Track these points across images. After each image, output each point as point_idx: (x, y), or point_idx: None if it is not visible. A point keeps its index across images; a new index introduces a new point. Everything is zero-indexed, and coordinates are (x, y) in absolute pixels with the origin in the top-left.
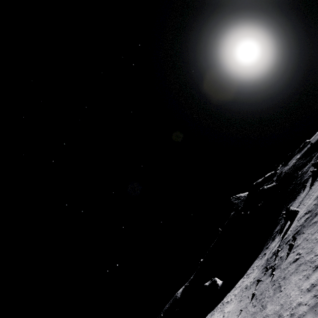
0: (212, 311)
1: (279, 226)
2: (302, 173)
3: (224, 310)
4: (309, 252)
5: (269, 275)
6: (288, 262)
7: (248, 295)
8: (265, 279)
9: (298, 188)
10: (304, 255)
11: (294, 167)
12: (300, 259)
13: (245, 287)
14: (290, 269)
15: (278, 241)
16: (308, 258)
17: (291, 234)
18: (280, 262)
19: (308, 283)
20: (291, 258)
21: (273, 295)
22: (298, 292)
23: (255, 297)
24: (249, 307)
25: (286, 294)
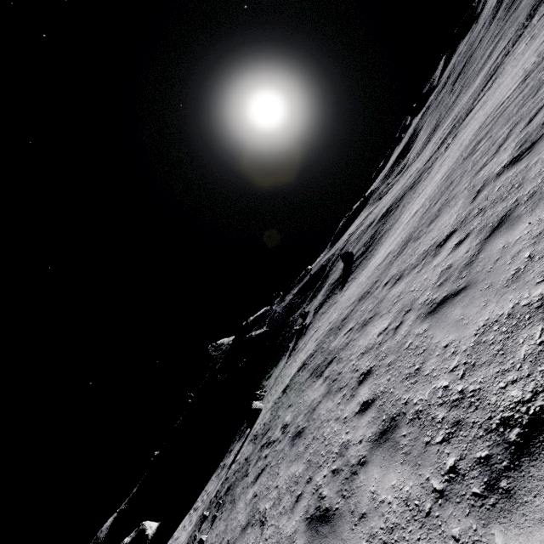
0: None
1: None
2: (293, 320)
3: None
4: None
5: None
6: None
7: None
8: None
9: (284, 345)
10: None
11: (289, 307)
12: None
13: None
14: None
15: (230, 462)
16: None
17: (229, 480)
18: None
19: None
20: None
21: None
22: None
23: None
24: None
25: None
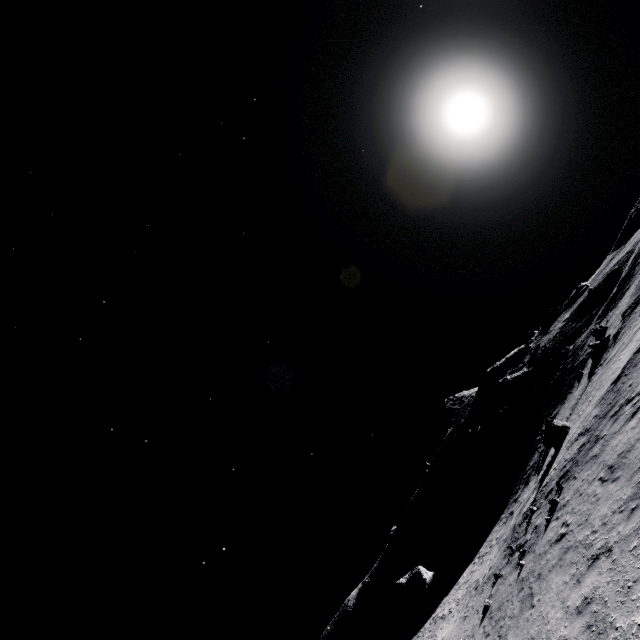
0: (414, 638)
1: (537, 456)
2: (575, 348)
3: (437, 635)
4: (583, 523)
5: (514, 564)
6: (547, 541)
7: (478, 607)
8: (508, 574)
9: (569, 378)
10: (575, 528)
11: (560, 337)
12: (567, 536)
13: (475, 586)
14: (551, 558)
15: (533, 488)
16: (581, 537)
17: (555, 478)
18: (535, 537)
19: (579, 594)
20: (553, 531)
21: (519, 615)
22: (561, 614)
23: (489, 615)
24: (477, 637)
25: (541, 616)
